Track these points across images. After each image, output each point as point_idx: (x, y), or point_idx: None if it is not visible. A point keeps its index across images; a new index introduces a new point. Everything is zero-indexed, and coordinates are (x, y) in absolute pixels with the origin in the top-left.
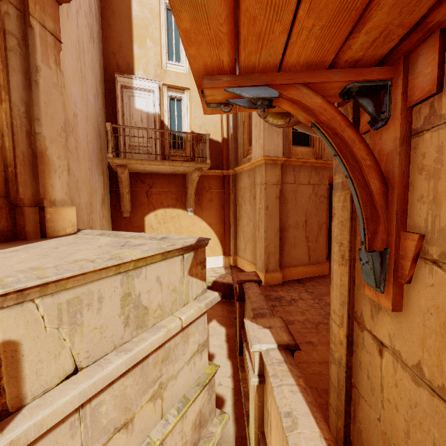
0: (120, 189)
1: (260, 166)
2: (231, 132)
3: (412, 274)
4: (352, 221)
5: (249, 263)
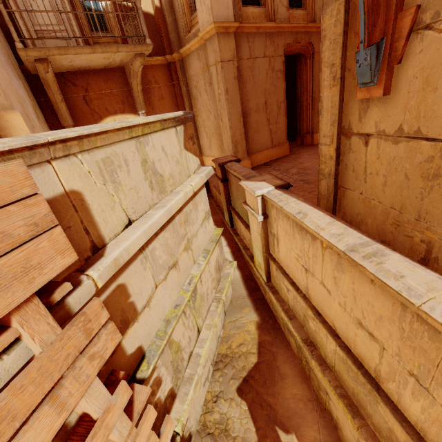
0: (50, 97)
1: (212, 39)
2: None
3: (404, 52)
4: (344, 35)
5: None
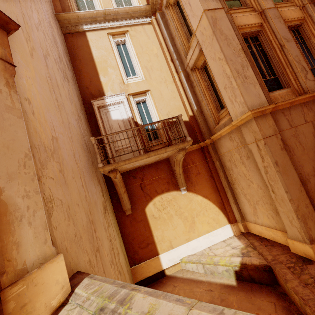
0: (117, 191)
1: (247, 123)
2: (195, 108)
3: None
4: None
5: (269, 229)
